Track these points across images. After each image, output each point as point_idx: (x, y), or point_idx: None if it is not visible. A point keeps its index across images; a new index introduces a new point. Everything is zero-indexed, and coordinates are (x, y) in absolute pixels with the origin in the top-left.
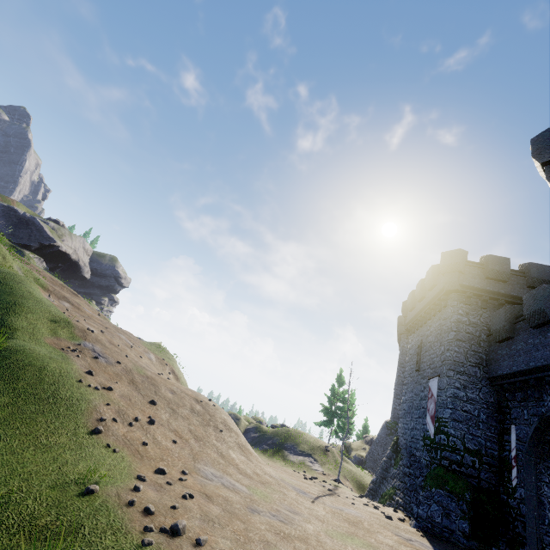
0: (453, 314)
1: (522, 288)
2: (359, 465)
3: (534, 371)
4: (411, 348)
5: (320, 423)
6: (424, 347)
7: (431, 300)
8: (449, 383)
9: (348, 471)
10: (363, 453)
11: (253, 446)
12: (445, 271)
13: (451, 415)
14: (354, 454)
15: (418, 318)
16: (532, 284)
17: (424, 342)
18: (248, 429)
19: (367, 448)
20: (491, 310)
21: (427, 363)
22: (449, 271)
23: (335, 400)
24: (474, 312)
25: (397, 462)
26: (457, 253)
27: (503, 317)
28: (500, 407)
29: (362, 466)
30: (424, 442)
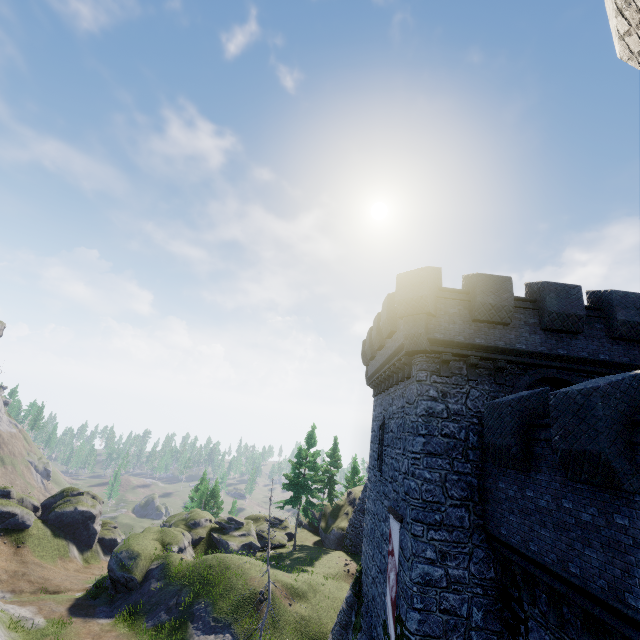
0: (420, 398)
1: (533, 332)
2: (339, 543)
3: (580, 591)
4: (374, 420)
5: (284, 502)
6: (386, 434)
7: (391, 357)
8: (416, 552)
9: (296, 624)
10: (344, 522)
11: (145, 617)
12: (404, 314)
13: (420, 626)
14: (334, 525)
15: (378, 377)
16: (550, 324)
17: (386, 424)
18: (151, 571)
19: (350, 512)
20: (485, 381)
21: (389, 470)
22: (411, 312)
23: (301, 467)
24: (456, 390)
25: (356, 629)
26: (422, 277)
27: (507, 425)
28: (507, 594)
29: (342, 543)
30: (384, 636)
